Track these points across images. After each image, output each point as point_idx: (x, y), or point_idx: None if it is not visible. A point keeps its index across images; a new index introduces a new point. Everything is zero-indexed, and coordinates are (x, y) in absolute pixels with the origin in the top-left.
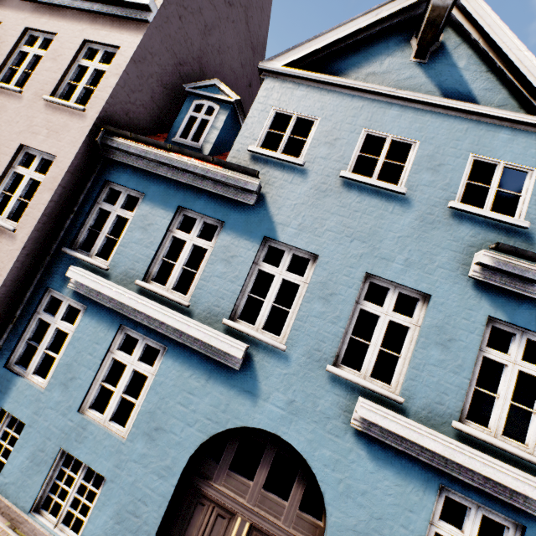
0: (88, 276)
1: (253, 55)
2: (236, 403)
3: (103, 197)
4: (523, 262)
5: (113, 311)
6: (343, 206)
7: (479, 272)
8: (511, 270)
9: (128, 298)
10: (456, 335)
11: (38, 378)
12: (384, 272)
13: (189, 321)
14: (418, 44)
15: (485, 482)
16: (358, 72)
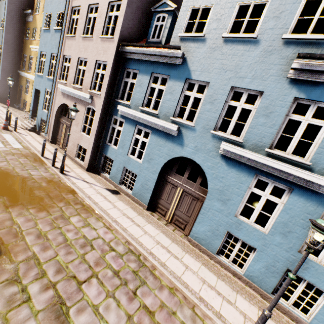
0: (124, 108)
1: None
2: (176, 148)
3: (125, 76)
4: (317, 62)
5: (133, 120)
6: (223, 54)
7: (292, 74)
8: (309, 68)
9: (137, 114)
10: (274, 110)
11: (115, 146)
12: (241, 84)
13: (157, 119)
14: None
15: (275, 171)
16: None
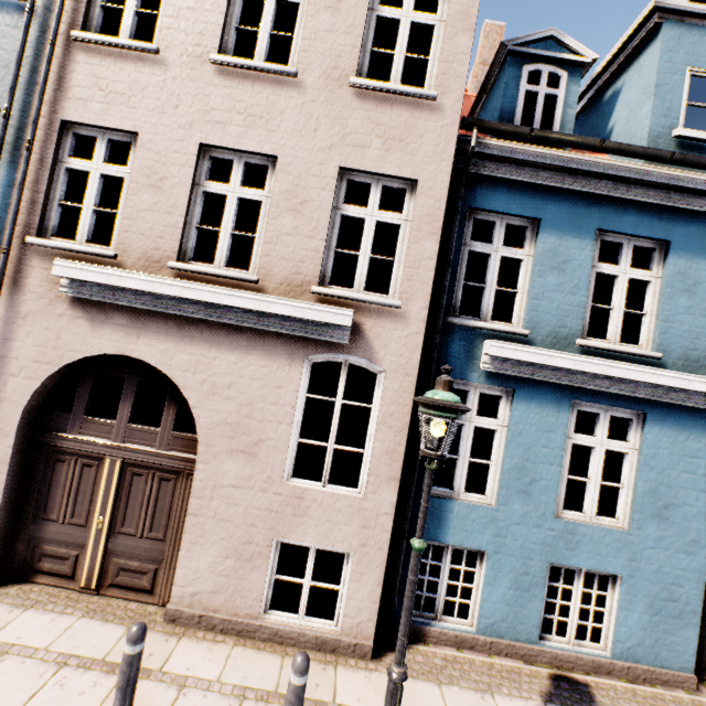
0: (523, 349)
1: None
2: None
3: (468, 234)
4: None
5: (555, 387)
6: None
7: None
8: None
9: (594, 365)
10: None
11: (475, 496)
12: None
13: (687, 374)
14: None
15: None
16: None
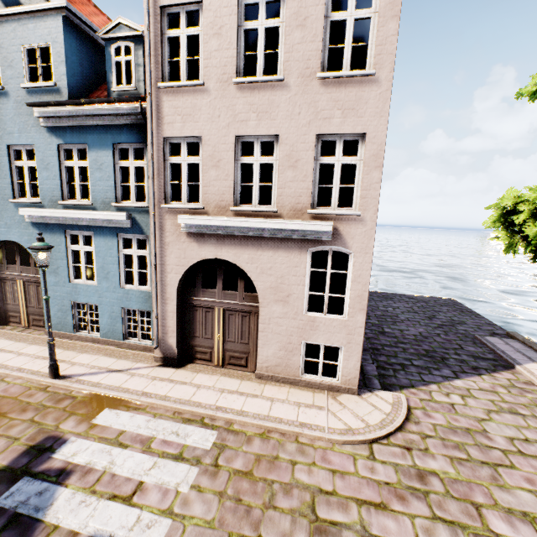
0: None
1: None
2: None
3: None
4: (49, 108)
5: None
6: None
7: (44, 122)
8: (47, 116)
9: None
10: (49, 161)
11: None
12: (14, 141)
13: None
14: None
15: (74, 221)
16: None
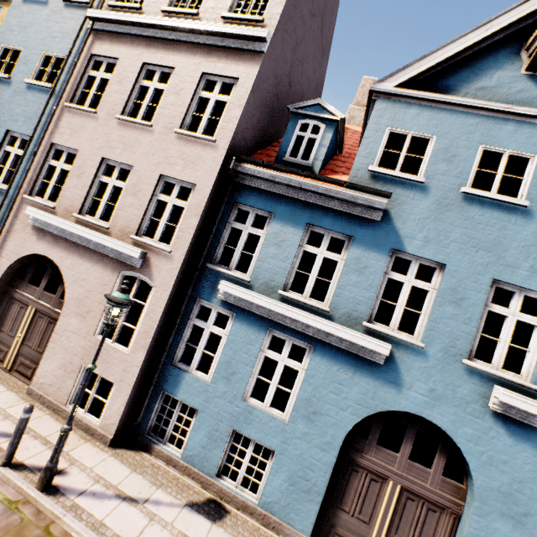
0: (238, 289)
1: (321, 58)
2: (382, 391)
3: (233, 217)
4: None
5: (260, 317)
6: (466, 219)
7: None
8: None
9: (278, 307)
10: None
11: (201, 373)
12: (511, 278)
13: (336, 325)
14: (531, 58)
15: None
16: (468, 87)
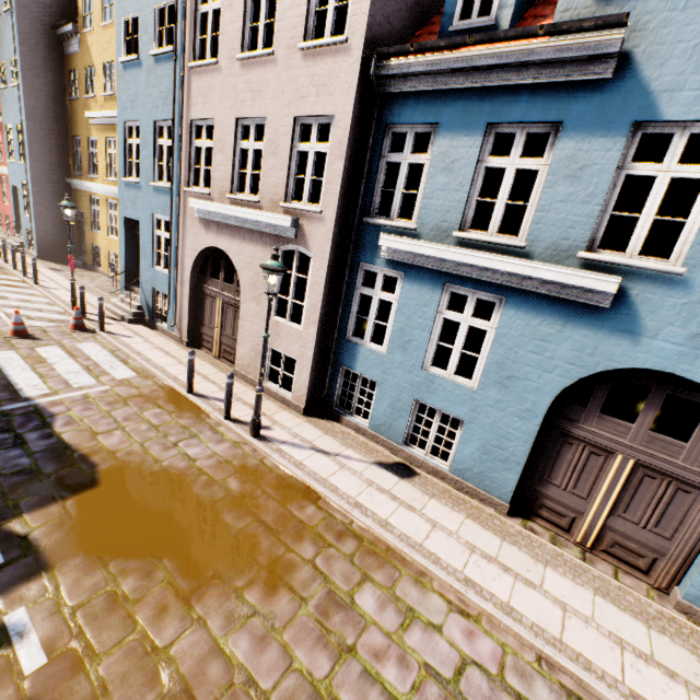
0: (401, 241)
1: None
2: (607, 345)
3: (386, 147)
4: None
5: (433, 272)
6: None
7: None
8: None
9: (451, 253)
10: None
11: (375, 346)
12: None
13: (533, 262)
14: None
15: None
16: None
